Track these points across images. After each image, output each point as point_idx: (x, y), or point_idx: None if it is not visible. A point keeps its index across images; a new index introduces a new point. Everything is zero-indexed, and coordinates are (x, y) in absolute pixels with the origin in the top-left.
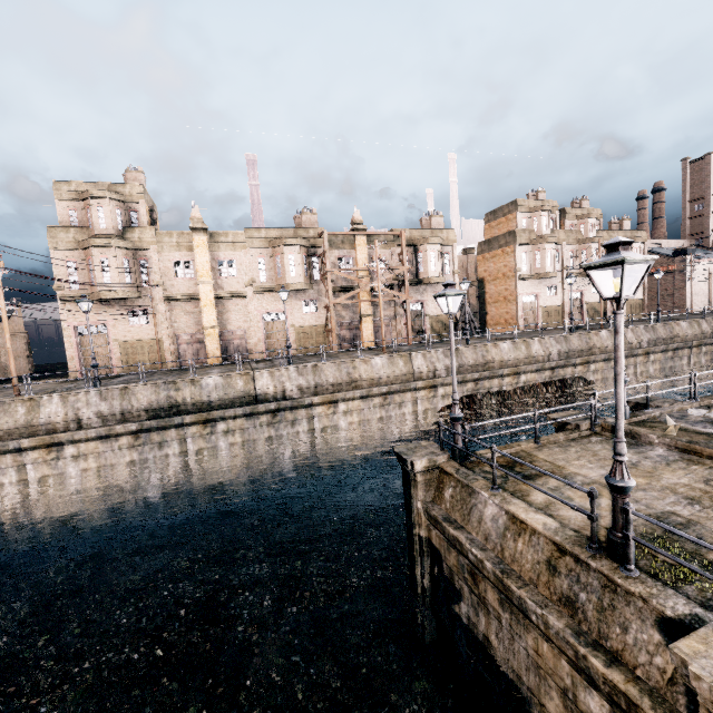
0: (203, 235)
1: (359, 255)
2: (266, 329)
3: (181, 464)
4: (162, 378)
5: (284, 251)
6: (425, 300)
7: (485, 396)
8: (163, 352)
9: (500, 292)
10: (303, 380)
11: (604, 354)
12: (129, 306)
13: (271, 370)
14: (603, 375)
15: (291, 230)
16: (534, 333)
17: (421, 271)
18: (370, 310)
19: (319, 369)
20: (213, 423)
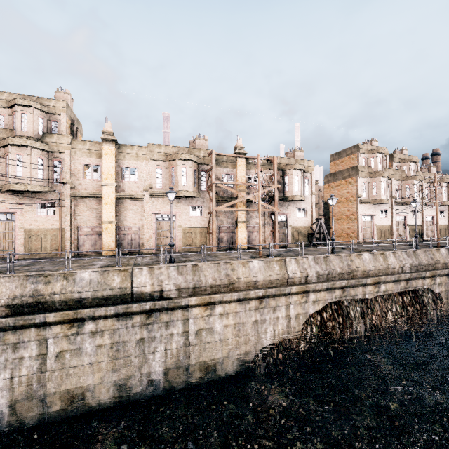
0: (111, 145)
1: (239, 173)
2: (158, 227)
3: (36, 368)
4: (43, 267)
5: (178, 164)
6: (288, 213)
7: (350, 302)
8: (64, 241)
9: (343, 212)
10: (182, 279)
11: (447, 269)
12: (39, 199)
13: (151, 267)
14: (446, 288)
15: (186, 148)
16: (377, 246)
17: (287, 190)
18: (245, 218)
19: (198, 269)
20: (80, 323)
